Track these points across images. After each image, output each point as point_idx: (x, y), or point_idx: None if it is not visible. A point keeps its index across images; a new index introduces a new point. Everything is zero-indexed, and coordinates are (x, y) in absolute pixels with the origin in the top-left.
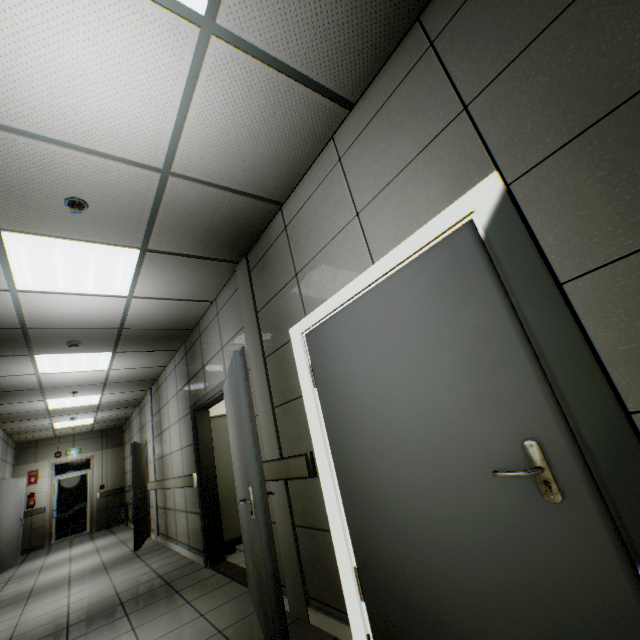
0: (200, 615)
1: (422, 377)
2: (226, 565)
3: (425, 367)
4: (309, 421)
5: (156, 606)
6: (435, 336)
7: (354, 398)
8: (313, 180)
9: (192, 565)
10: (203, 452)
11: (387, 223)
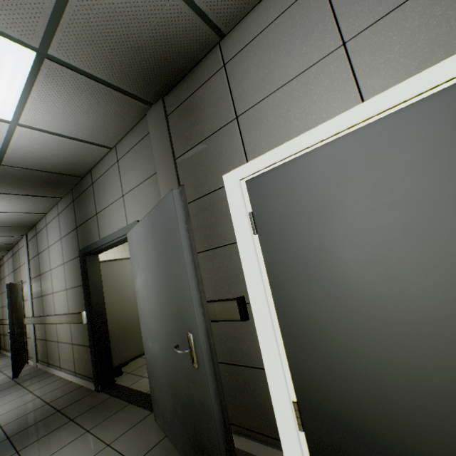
0: (106, 445)
1: (425, 225)
2: (118, 389)
3: (433, 214)
4: (244, 267)
5: (51, 439)
6: (455, 180)
7: (313, 246)
8: (274, 6)
9: (81, 390)
10: (93, 293)
11: (393, 52)
